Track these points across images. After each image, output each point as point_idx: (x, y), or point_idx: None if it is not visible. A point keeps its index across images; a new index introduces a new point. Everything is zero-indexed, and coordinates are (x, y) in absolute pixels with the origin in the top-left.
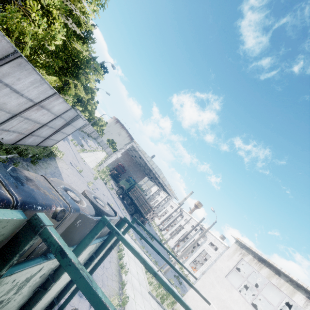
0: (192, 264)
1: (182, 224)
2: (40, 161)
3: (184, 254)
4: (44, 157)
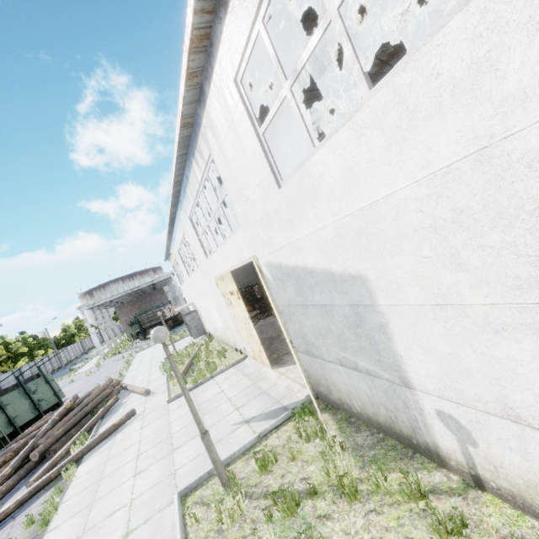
0: None
1: None
2: None
3: None
4: None
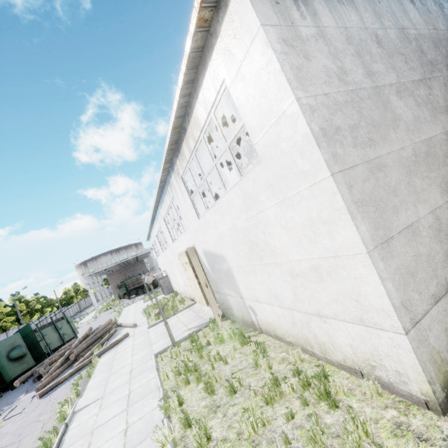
0: None
1: None
2: None
3: None
4: None
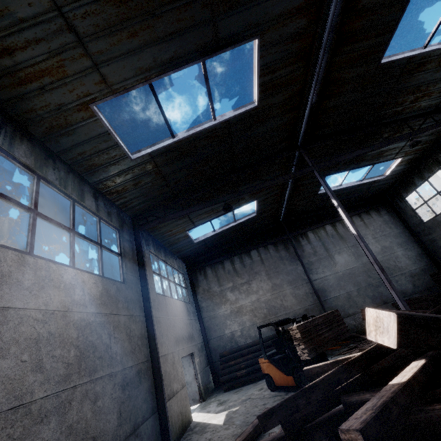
0: None
1: None
2: None
3: None
4: None
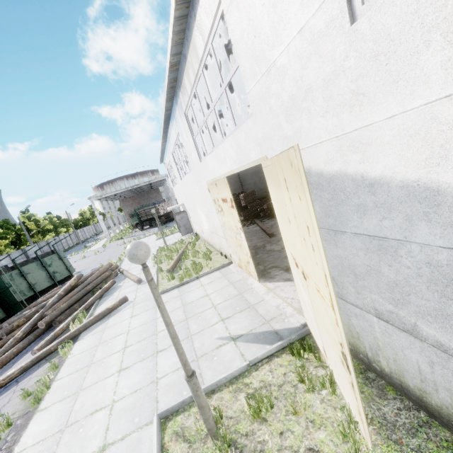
0: None
1: None
2: None
3: None
4: None
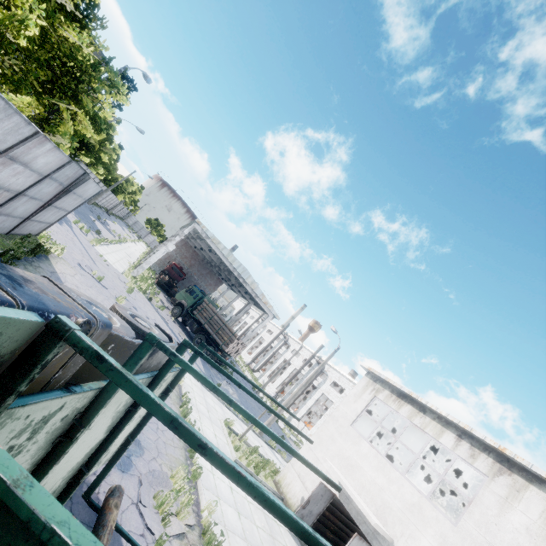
0: (305, 418)
1: (289, 357)
2: (20, 263)
3: (291, 402)
4: (25, 254)
